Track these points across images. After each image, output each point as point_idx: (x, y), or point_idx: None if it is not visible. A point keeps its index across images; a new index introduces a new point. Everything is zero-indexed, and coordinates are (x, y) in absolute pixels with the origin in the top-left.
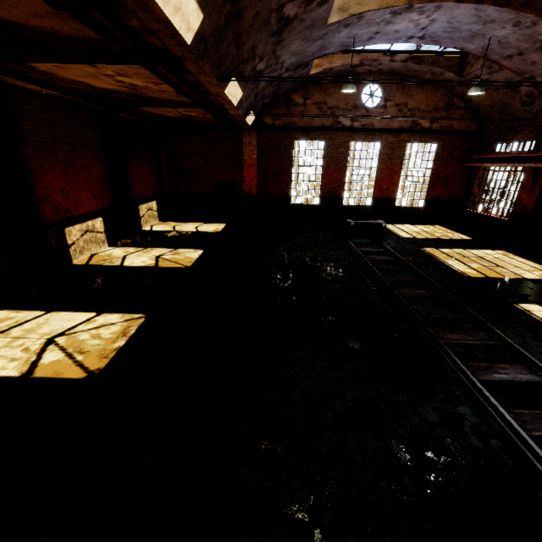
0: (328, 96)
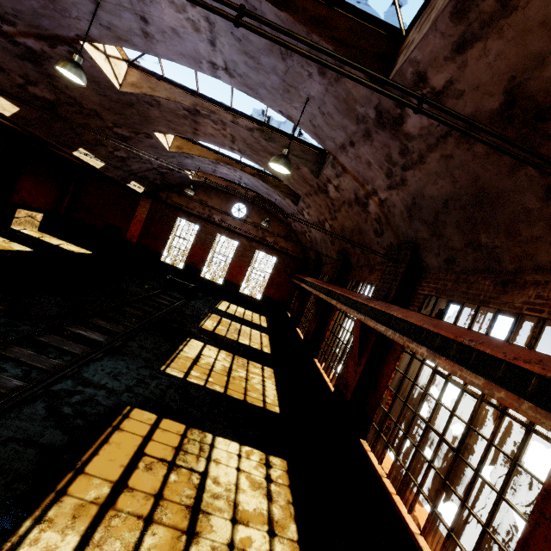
0: (209, 199)
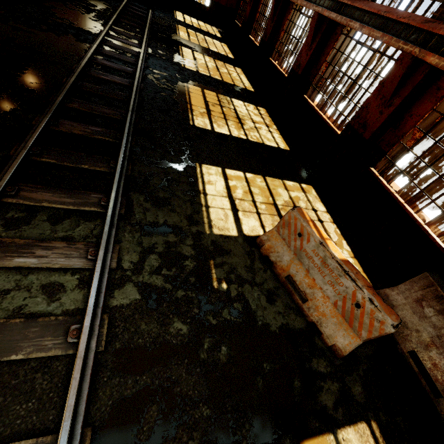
0: None
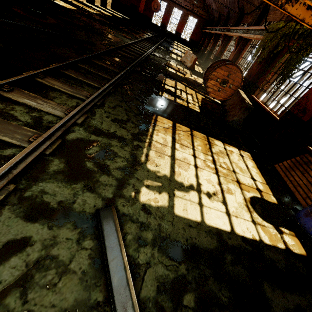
0: None
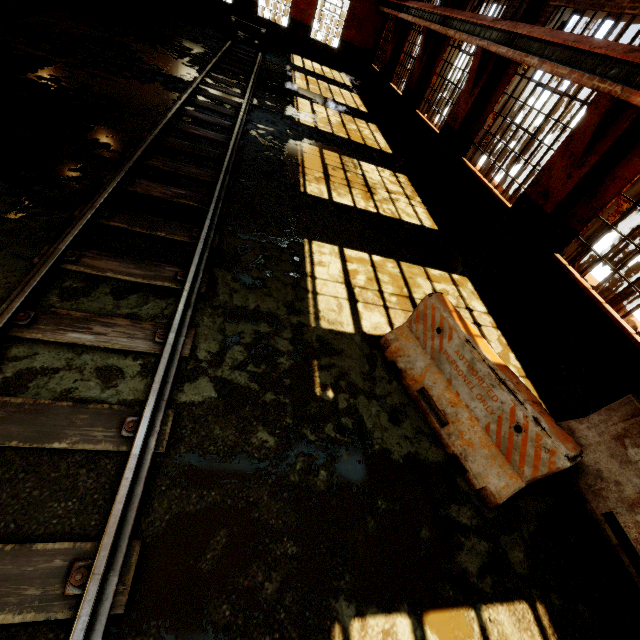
0: None
